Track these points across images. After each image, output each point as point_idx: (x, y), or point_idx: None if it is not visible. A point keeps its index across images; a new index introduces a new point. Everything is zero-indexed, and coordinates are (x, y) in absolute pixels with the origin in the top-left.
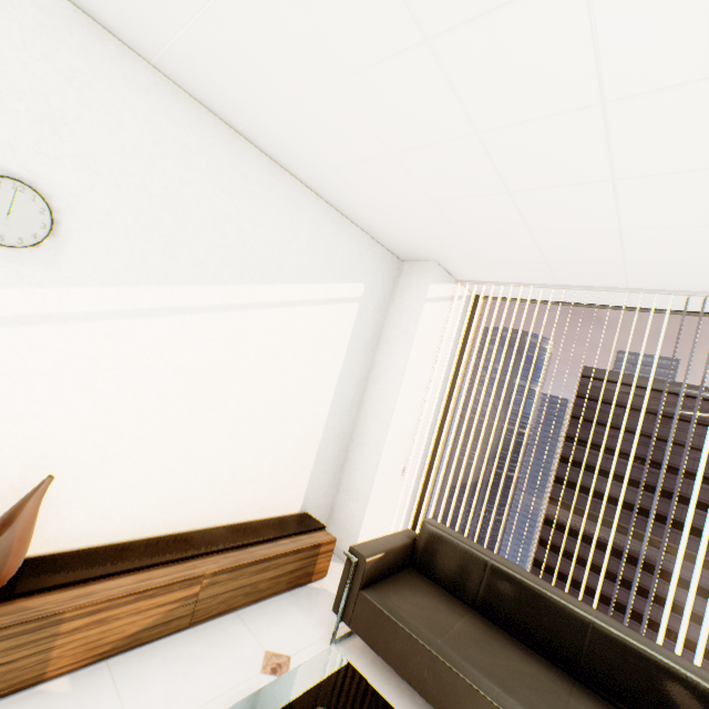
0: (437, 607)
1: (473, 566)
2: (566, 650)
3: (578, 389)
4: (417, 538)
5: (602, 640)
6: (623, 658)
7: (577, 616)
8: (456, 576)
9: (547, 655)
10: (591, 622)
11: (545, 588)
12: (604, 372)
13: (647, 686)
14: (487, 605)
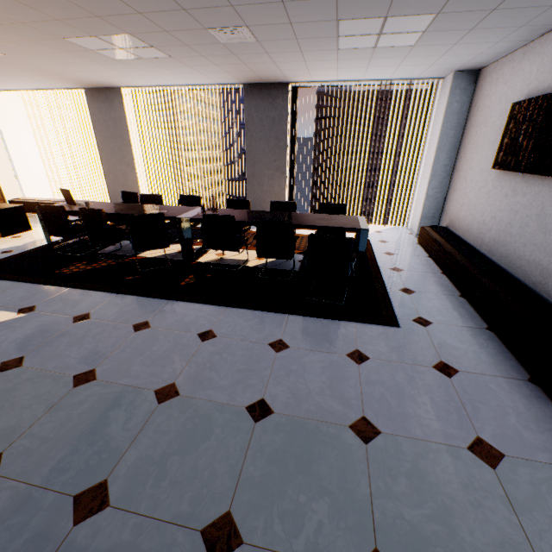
0: None
1: None
2: None
3: (317, 112)
4: None
5: None
6: None
7: None
8: None
9: None
10: None
11: None
12: (331, 94)
13: None
14: None
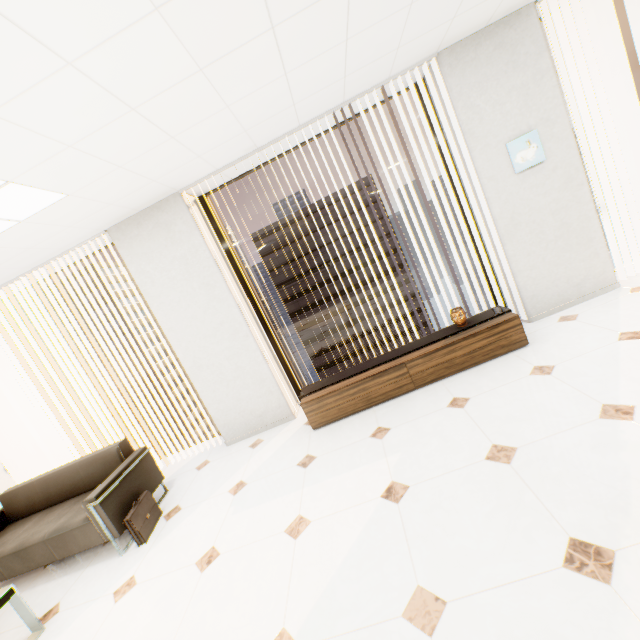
0: (14, 532)
1: (32, 492)
2: (80, 485)
3: (259, 252)
4: (3, 508)
5: (85, 468)
6: (94, 466)
7: (74, 468)
8: (30, 504)
9: (78, 493)
10: (79, 465)
11: (60, 469)
12: (263, 231)
13: (104, 468)
14: (49, 501)
